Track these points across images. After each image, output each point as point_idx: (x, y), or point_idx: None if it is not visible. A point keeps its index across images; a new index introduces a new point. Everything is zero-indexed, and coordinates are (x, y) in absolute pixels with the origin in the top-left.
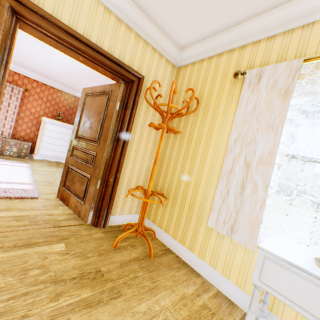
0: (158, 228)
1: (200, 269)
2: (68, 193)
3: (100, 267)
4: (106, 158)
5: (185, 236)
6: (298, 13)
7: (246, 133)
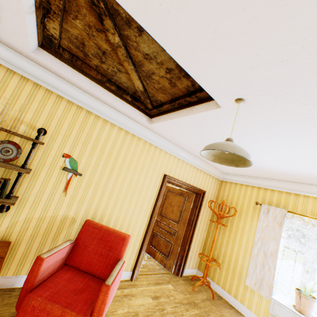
0: (211, 281)
1: (241, 310)
2: (154, 249)
3: (194, 300)
4: (184, 234)
5: (231, 288)
6: (283, 186)
7: (263, 237)
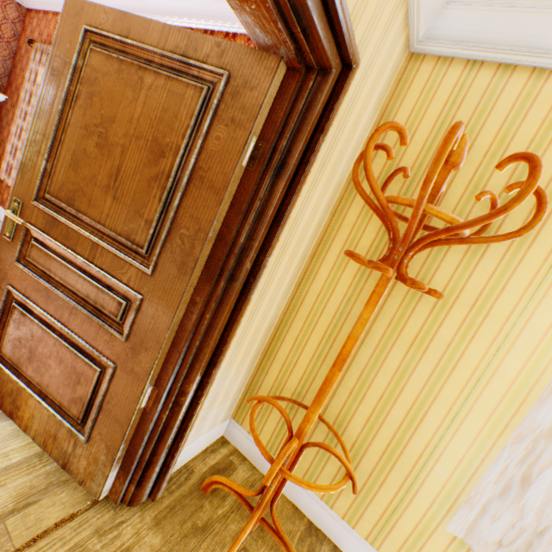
0: None
1: None
2: (12, 380)
3: None
4: (181, 324)
5: (361, 510)
6: None
7: None
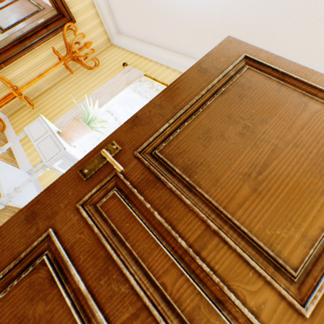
0: (12, 129)
1: (18, 157)
2: None
3: None
4: (1, 47)
5: (27, 137)
6: (163, 57)
7: (102, 92)
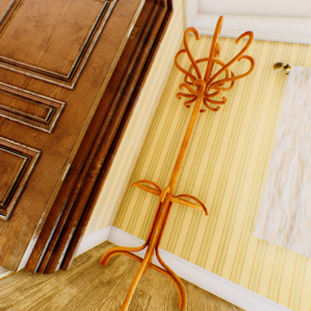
0: None
1: (234, 298)
2: None
3: None
4: (92, 120)
5: (206, 253)
6: None
7: (298, 128)
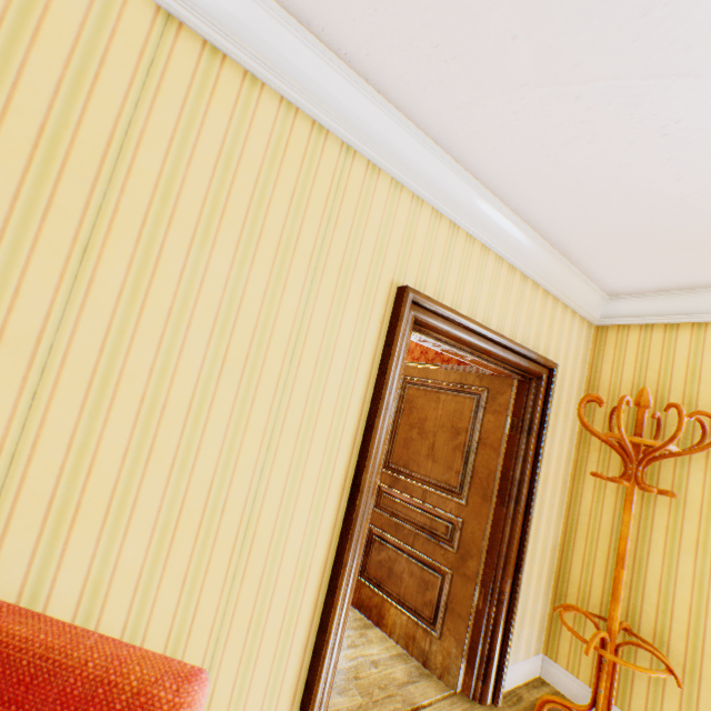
0: (617, 710)
1: None
2: (376, 594)
3: None
4: (489, 536)
5: None
6: None
7: None
